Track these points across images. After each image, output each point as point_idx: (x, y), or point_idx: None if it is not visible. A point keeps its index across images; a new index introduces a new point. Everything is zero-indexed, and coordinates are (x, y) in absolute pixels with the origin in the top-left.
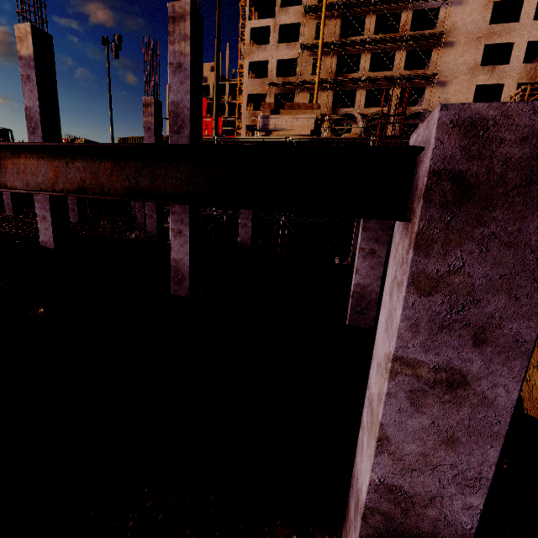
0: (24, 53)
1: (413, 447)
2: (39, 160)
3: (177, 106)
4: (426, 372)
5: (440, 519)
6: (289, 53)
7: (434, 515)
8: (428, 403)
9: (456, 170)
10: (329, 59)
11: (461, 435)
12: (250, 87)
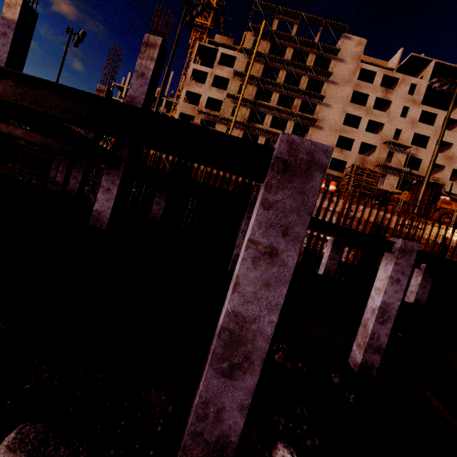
0: (8, 16)
1: (250, 288)
2: (58, 96)
3: (133, 99)
4: (262, 248)
5: (258, 330)
6: (218, 95)
7: (255, 328)
8: (260, 264)
9: (284, 158)
10: (244, 109)
11: (272, 281)
12: (184, 107)
